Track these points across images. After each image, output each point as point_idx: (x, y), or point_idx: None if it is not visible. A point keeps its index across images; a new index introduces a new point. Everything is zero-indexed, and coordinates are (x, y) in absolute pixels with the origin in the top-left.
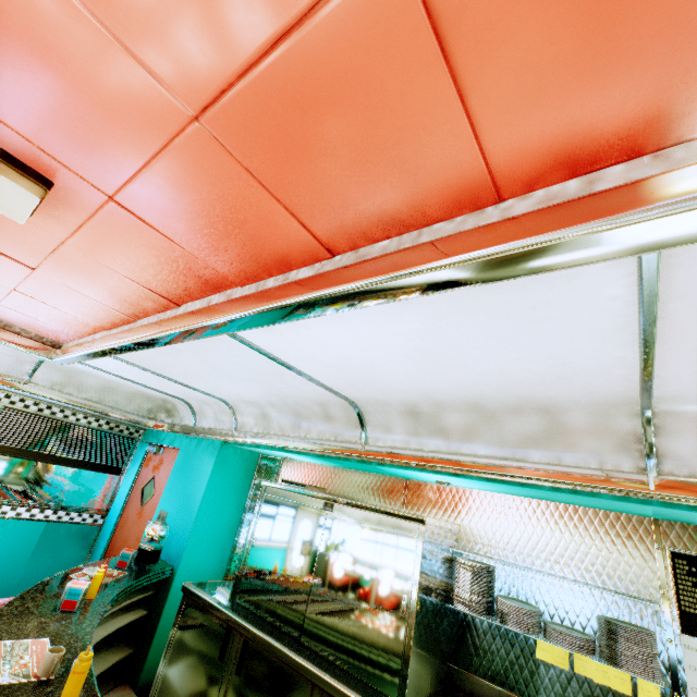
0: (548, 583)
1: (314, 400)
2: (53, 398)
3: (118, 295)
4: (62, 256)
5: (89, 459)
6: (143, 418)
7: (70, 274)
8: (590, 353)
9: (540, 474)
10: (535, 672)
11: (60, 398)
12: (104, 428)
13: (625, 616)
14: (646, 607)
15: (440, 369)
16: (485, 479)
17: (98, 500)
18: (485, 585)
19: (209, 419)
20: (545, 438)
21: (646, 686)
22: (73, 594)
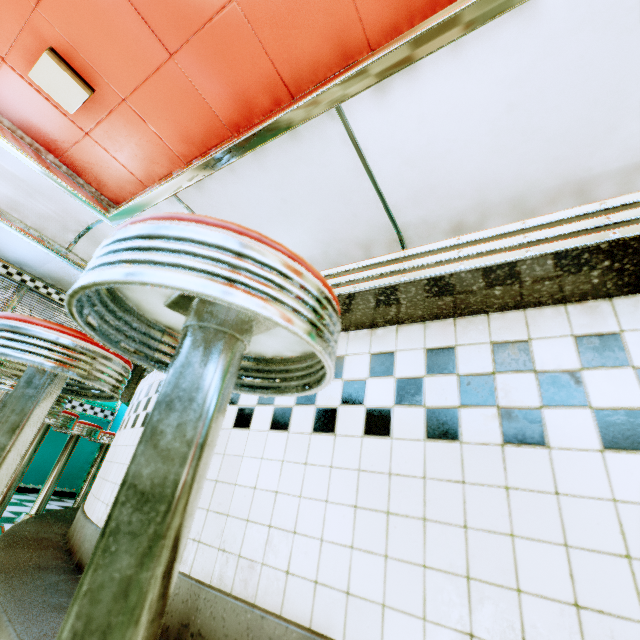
0: None
1: (360, 242)
2: None
3: (238, 90)
4: (218, 25)
5: None
6: None
7: (206, 58)
8: None
9: None
10: None
11: None
12: None
13: None
14: None
15: (512, 141)
16: None
17: None
18: None
19: None
20: None
21: None
22: None
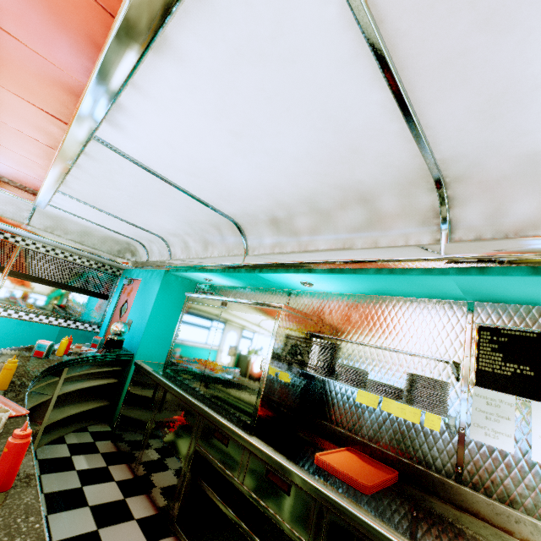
0: (380, 355)
1: (210, 224)
2: (47, 237)
3: (31, 123)
4: None
5: (85, 287)
6: (114, 257)
7: None
8: (355, 102)
9: (360, 256)
10: (361, 416)
11: (52, 238)
12: (93, 267)
13: (433, 376)
14: (451, 368)
15: (263, 159)
16: (328, 272)
17: (94, 316)
18: (328, 355)
19: (156, 255)
20: (366, 227)
21: (431, 418)
22: (41, 347)
